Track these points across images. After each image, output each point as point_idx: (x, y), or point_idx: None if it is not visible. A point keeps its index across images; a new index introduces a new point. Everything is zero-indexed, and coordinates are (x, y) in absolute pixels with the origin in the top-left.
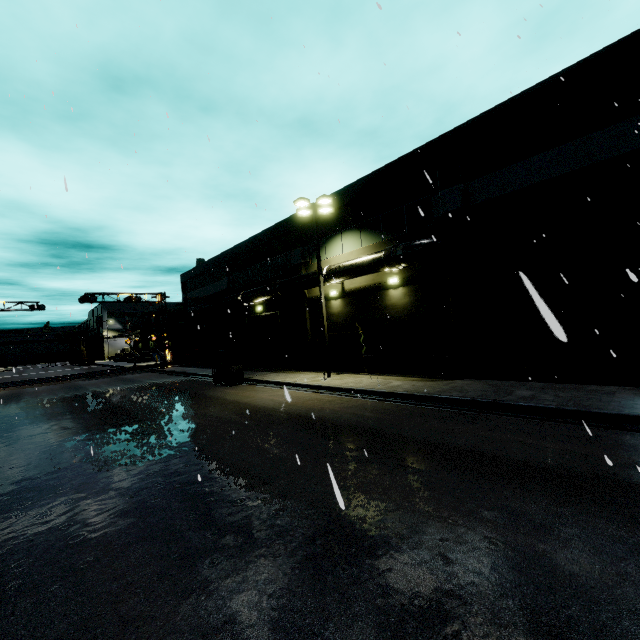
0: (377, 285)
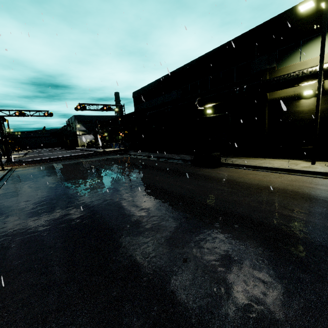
0: None
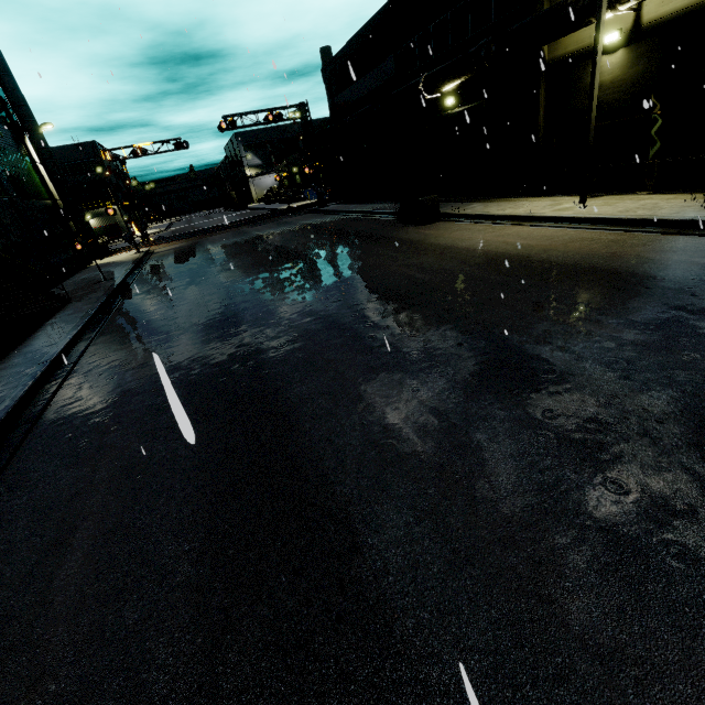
0: None
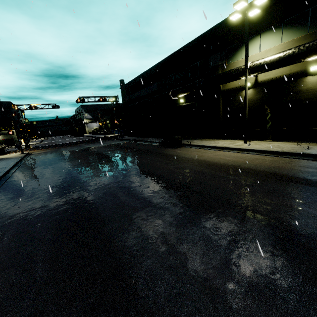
0: (293, 74)
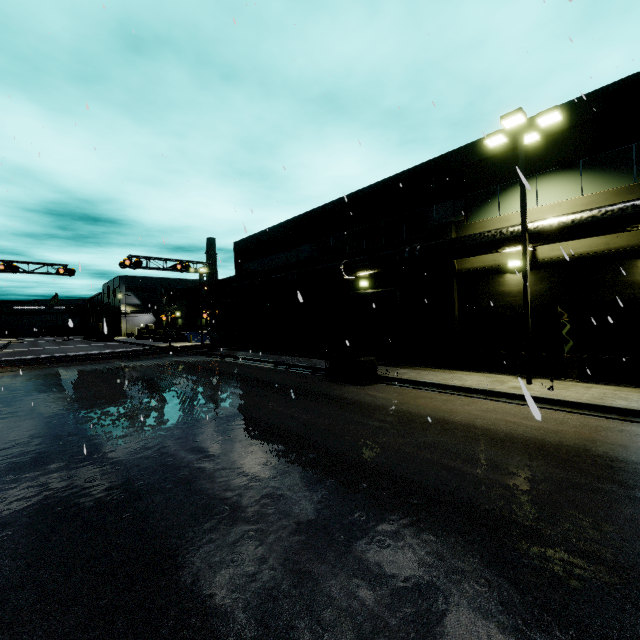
0: (615, 251)
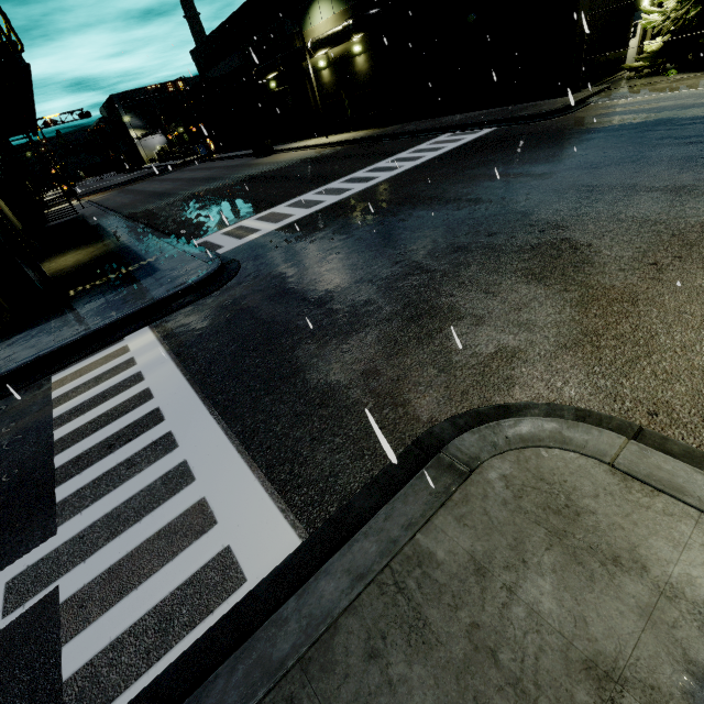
0: (348, 54)
